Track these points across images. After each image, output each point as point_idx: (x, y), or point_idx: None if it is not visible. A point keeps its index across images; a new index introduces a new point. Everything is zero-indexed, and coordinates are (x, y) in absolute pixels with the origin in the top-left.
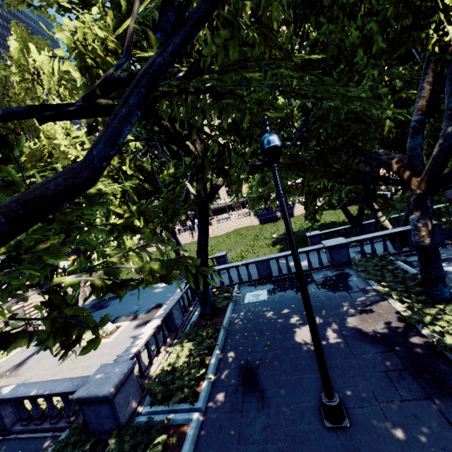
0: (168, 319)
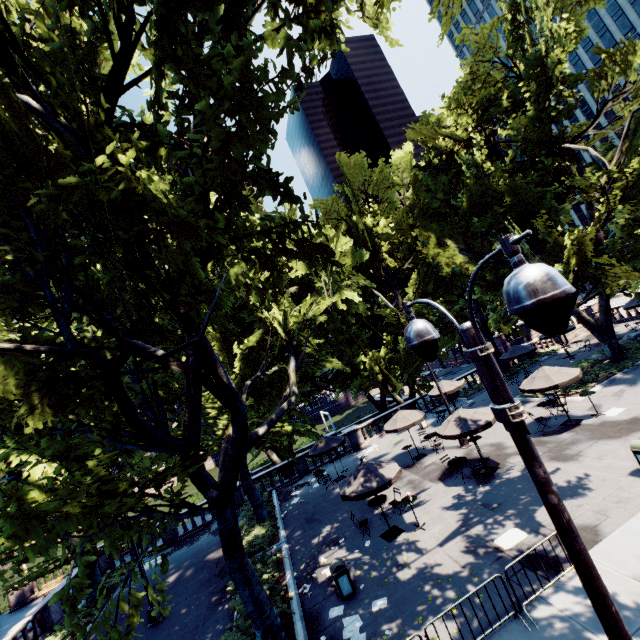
0: (43, 616)
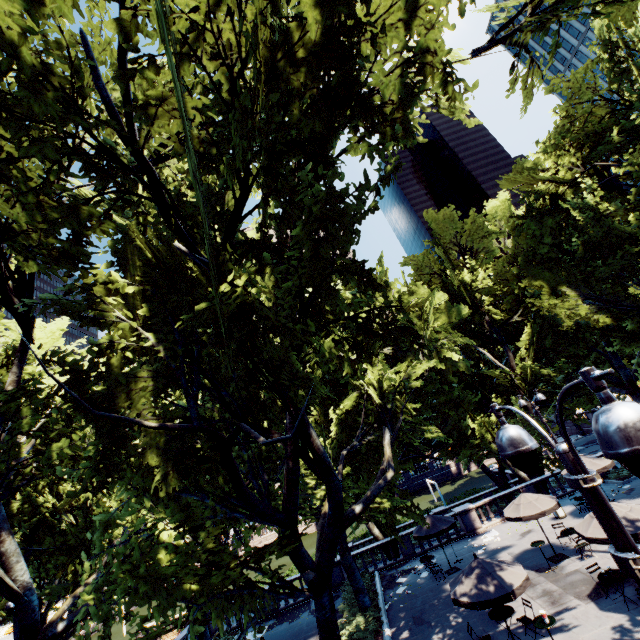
0: None
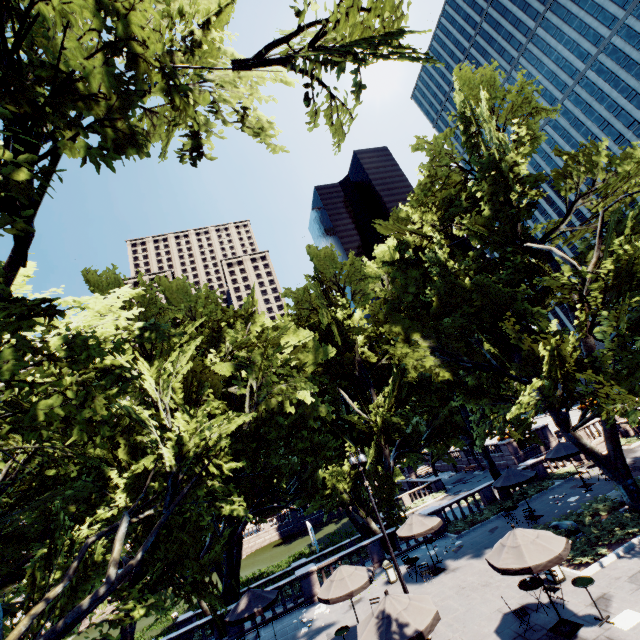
0: None
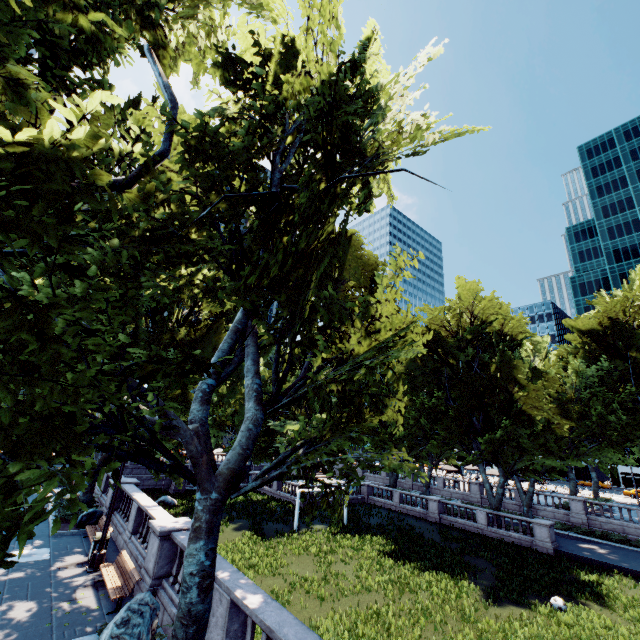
0: None
